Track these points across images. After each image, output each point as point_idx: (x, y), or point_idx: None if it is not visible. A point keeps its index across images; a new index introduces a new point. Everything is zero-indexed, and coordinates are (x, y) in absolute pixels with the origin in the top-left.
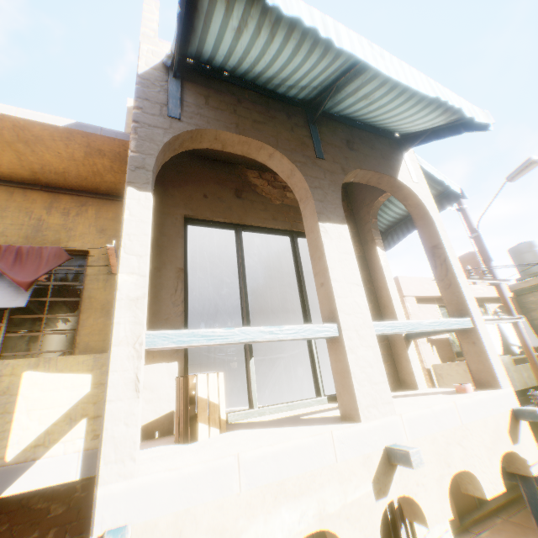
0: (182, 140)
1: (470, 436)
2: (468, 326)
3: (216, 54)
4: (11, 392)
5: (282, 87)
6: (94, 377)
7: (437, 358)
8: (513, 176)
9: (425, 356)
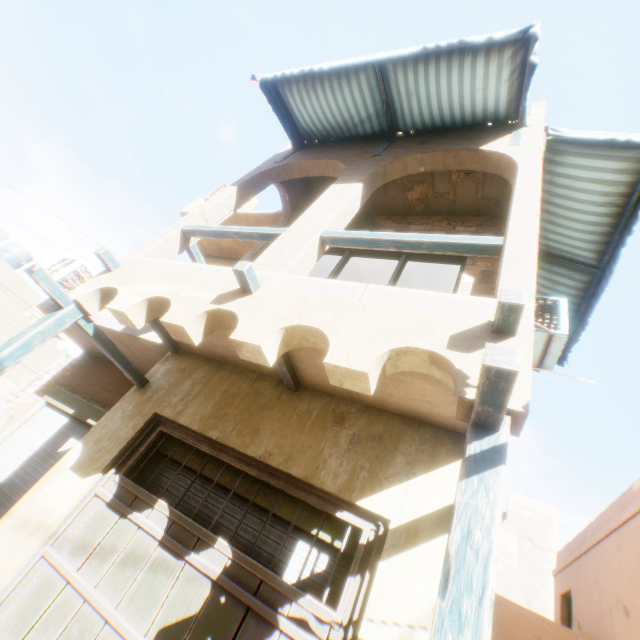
0: (278, 172)
1: (361, 313)
2: (490, 243)
3: (308, 125)
4: None
5: (358, 127)
6: None
7: None
8: None
9: None
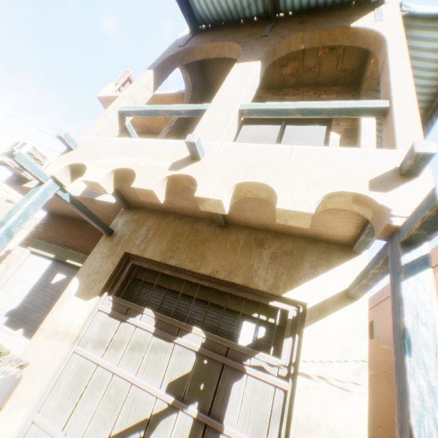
0: (183, 56)
1: (293, 168)
2: (378, 106)
3: (203, 11)
4: None
5: (245, 10)
6: None
7: None
8: None
9: None
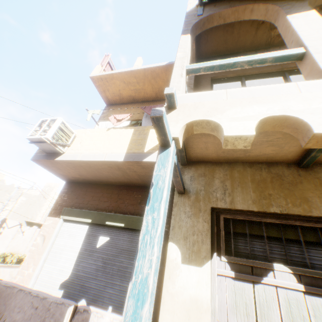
0: (203, 23)
1: None
2: None
3: None
4: (146, 134)
5: None
6: None
7: None
8: None
9: None
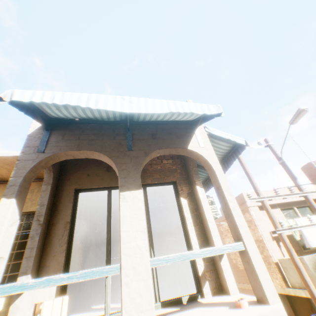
0: (46, 161)
1: None
2: (240, 249)
3: (61, 116)
4: None
5: (104, 118)
6: (6, 298)
7: (285, 252)
8: (292, 121)
9: (272, 252)
